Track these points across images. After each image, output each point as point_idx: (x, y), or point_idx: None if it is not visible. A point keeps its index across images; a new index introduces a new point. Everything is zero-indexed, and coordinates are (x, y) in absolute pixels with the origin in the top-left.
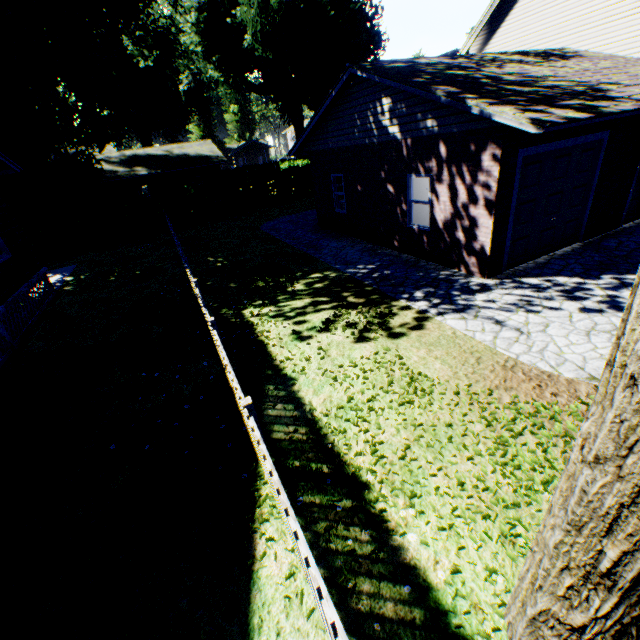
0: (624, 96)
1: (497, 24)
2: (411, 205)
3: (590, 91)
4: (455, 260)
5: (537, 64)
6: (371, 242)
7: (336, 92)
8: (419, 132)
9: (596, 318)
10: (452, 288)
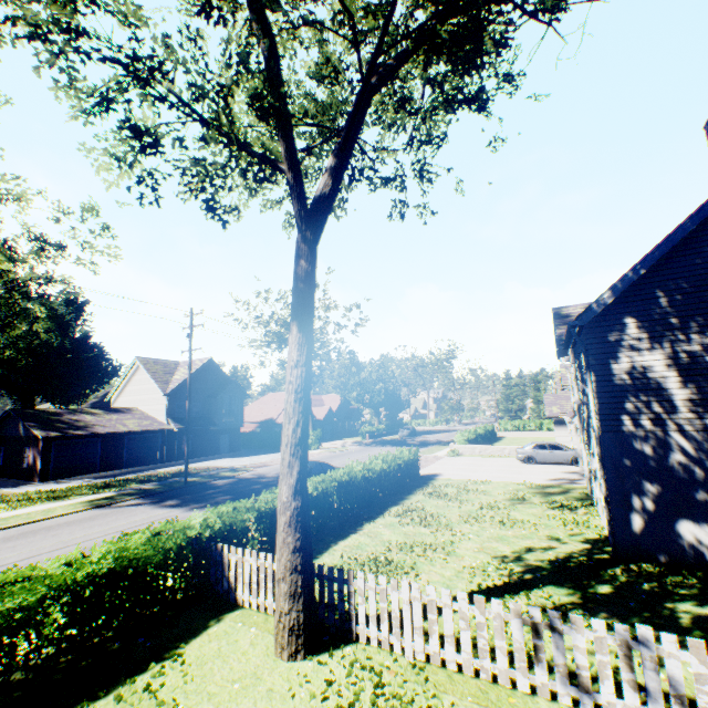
0: (92, 430)
1: (120, 393)
2: (26, 459)
3: (86, 427)
4: (34, 477)
5: (98, 415)
6: (10, 478)
7: (5, 415)
8: (29, 433)
9: (54, 485)
10: (22, 485)
